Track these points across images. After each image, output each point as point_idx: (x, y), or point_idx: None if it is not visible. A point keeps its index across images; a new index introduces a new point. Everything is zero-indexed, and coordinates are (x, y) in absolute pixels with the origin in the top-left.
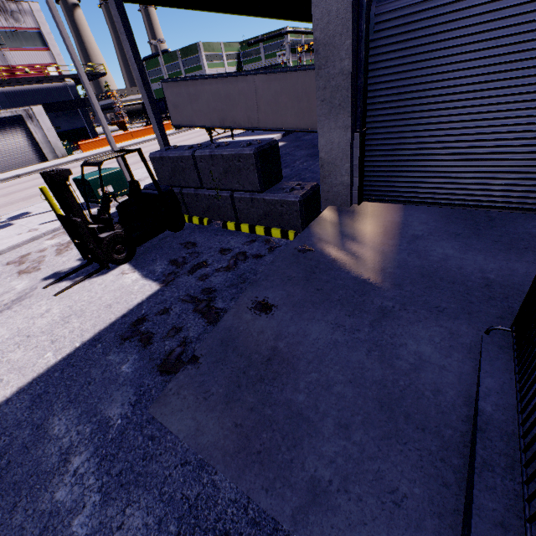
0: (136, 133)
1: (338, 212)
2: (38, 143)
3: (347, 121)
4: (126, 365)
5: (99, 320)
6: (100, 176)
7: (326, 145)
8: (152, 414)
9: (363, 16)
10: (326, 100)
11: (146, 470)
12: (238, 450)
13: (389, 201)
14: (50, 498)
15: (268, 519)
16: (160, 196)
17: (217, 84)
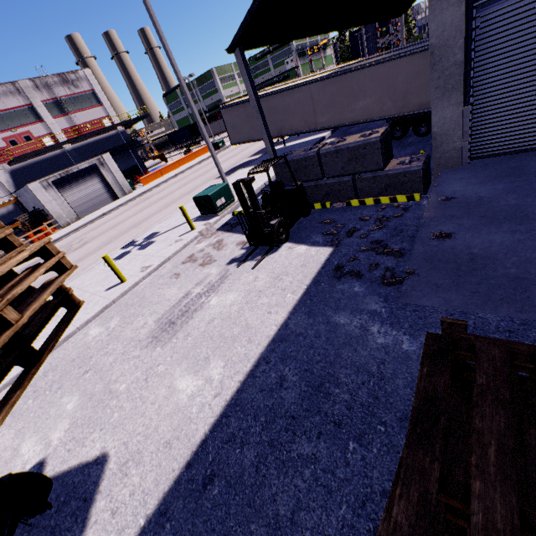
0: (182, 161)
1: (454, 171)
2: (110, 185)
3: (459, 99)
4: (356, 288)
5: (305, 273)
6: (269, 178)
7: (438, 121)
8: (404, 302)
9: (472, 20)
10: (439, 87)
11: (427, 322)
12: (484, 302)
13: (497, 154)
14: (375, 343)
15: (531, 321)
16: (297, 189)
17: (273, 99)
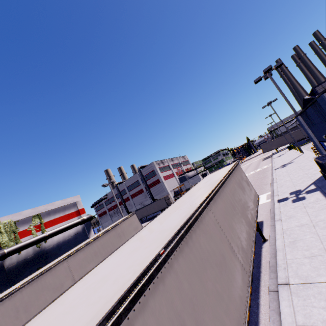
0: None
1: None
2: None
3: None
4: None
5: None
6: None
7: None
8: None
9: None
10: None
11: None
12: None
13: None
14: None
15: None
16: None
17: (278, 139)
